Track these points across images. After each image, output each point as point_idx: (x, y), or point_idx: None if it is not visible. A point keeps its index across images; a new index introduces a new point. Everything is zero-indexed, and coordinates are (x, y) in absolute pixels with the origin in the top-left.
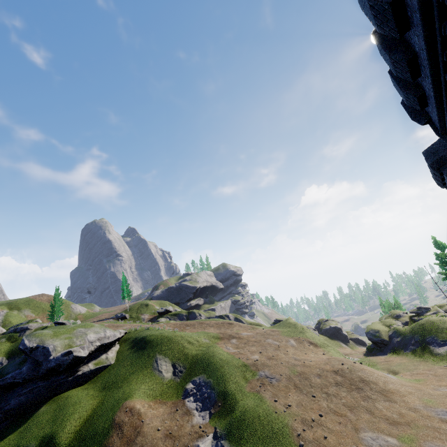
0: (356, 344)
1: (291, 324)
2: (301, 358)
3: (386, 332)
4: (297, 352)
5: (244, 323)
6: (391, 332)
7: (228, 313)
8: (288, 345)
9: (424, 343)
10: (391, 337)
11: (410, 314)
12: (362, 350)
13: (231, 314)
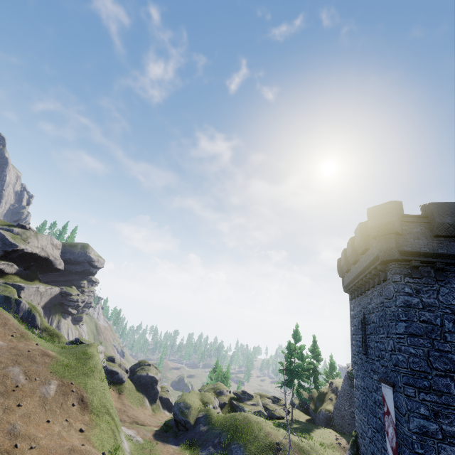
0: (162, 406)
1: (85, 355)
2: (25, 431)
3: (198, 411)
4: (37, 412)
5: (36, 324)
6: (202, 415)
7: (23, 300)
8: (38, 391)
9: (227, 449)
10: (198, 422)
11: (232, 394)
12: (164, 416)
13: (27, 303)
